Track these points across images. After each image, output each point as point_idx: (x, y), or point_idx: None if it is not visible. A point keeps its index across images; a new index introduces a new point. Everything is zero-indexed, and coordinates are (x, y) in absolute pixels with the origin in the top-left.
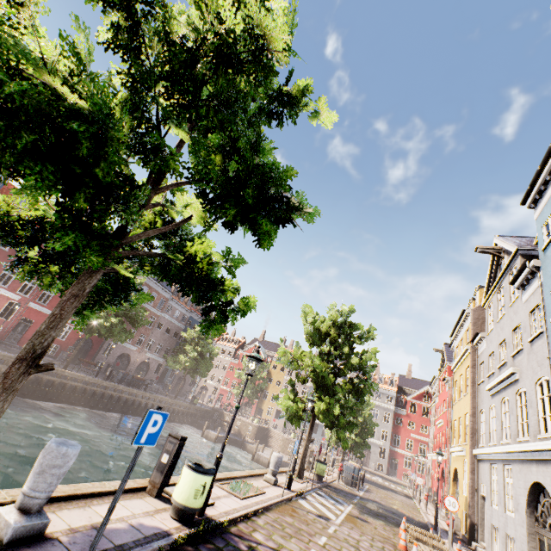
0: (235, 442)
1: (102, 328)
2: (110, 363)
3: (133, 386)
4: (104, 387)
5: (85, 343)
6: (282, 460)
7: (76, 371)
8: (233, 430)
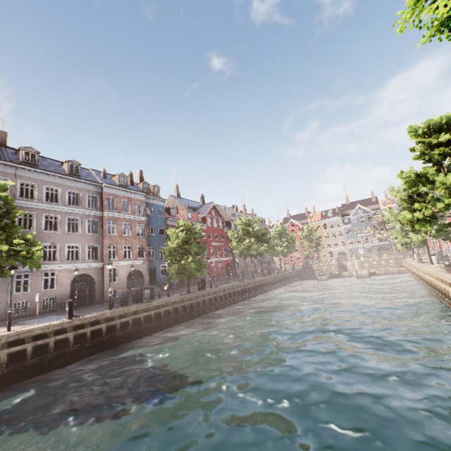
0: (334, 276)
1: (263, 251)
2: (241, 270)
3: (270, 274)
4: (269, 279)
5: (227, 267)
6: (370, 272)
7: (247, 279)
8: (323, 272)
